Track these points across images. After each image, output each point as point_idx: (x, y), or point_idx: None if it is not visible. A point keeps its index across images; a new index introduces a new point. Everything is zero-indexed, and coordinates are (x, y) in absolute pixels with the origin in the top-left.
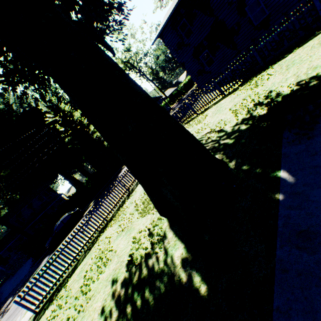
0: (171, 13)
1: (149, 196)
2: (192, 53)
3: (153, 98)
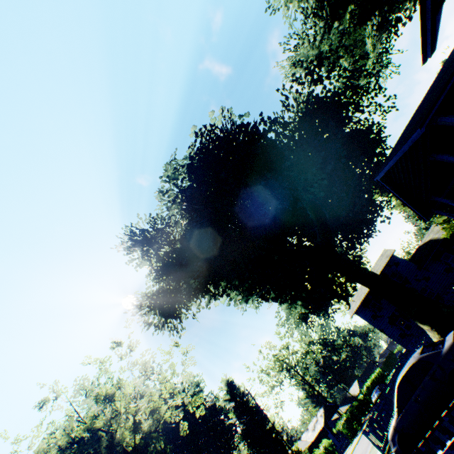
0: (363, 297)
1: (434, 328)
2: (388, 321)
3: (328, 404)
